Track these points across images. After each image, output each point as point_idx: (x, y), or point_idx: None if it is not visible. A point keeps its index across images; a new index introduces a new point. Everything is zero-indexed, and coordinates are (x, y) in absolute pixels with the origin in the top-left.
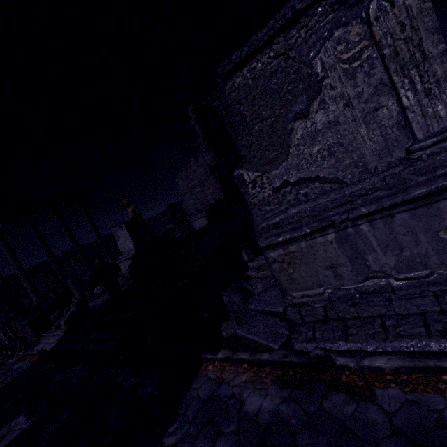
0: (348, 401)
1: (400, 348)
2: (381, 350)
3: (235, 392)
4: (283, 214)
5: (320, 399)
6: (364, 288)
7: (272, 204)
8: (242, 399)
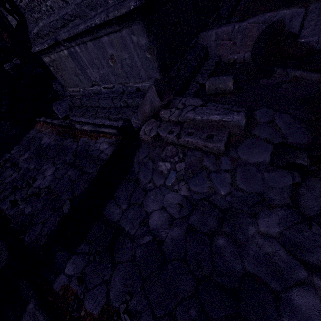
0: (71, 141)
1: (97, 122)
2: (93, 123)
3: (42, 136)
4: (37, 26)
5: (64, 140)
6: (94, 91)
7: (36, 12)
8: (42, 139)
